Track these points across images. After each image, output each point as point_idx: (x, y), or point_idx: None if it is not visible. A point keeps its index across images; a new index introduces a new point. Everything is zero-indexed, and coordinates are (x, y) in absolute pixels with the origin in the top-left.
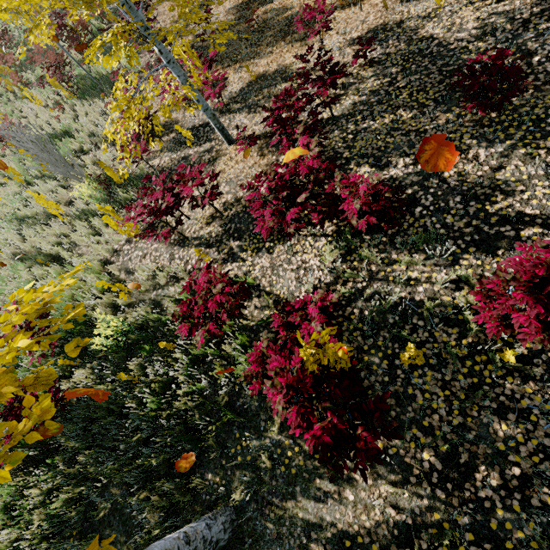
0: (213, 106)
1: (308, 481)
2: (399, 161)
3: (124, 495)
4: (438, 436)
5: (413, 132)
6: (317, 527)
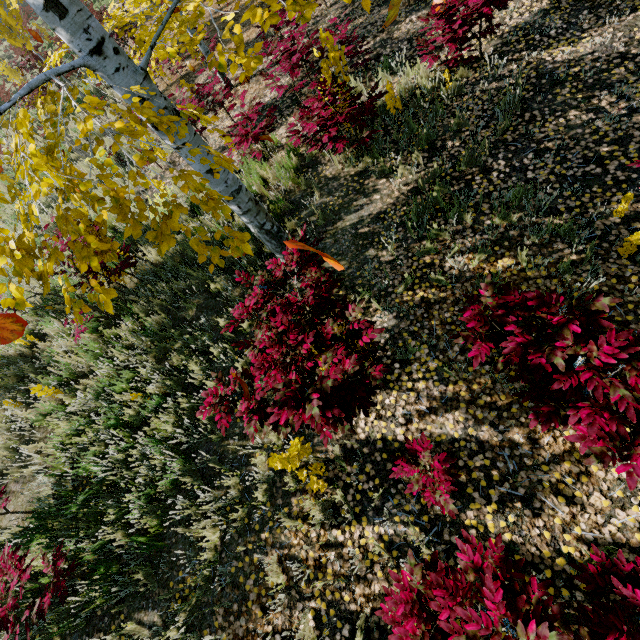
0: (206, 77)
1: (348, 207)
2: (363, 43)
3: (206, 298)
4: (421, 137)
5: (369, 25)
6: (360, 222)
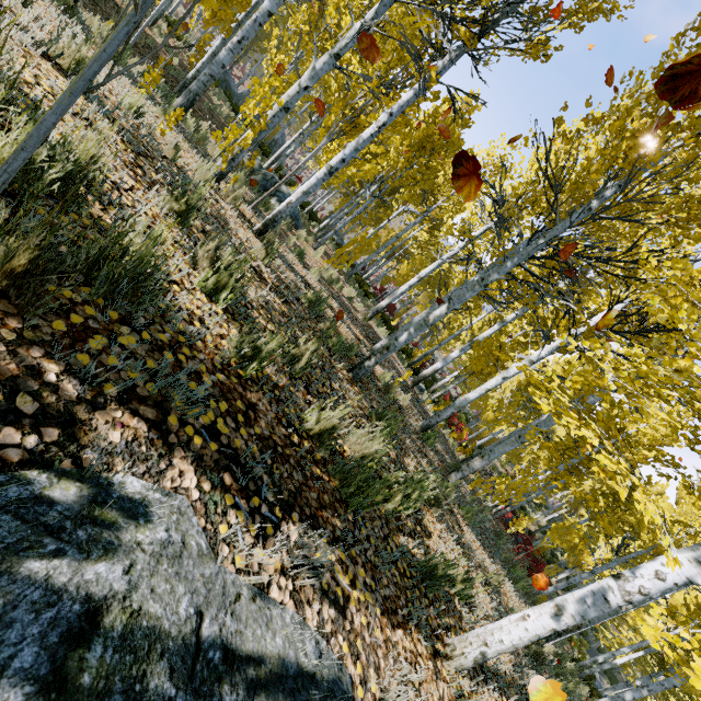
0: None
1: None
2: None
3: None
4: None
5: None
6: None
